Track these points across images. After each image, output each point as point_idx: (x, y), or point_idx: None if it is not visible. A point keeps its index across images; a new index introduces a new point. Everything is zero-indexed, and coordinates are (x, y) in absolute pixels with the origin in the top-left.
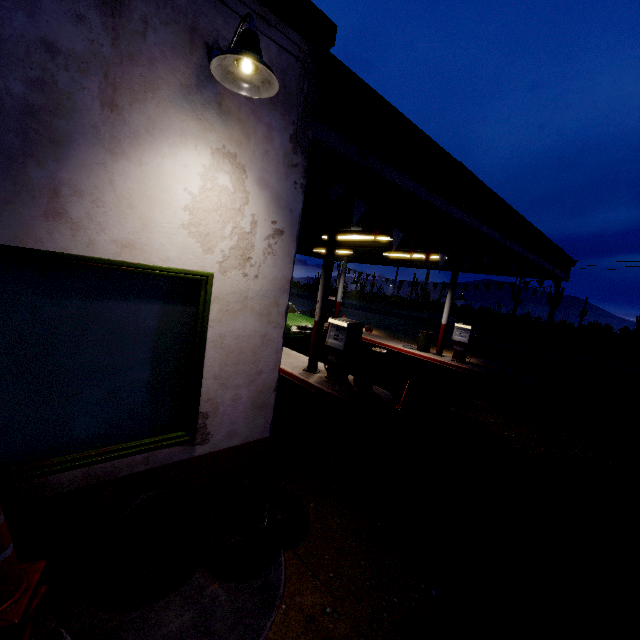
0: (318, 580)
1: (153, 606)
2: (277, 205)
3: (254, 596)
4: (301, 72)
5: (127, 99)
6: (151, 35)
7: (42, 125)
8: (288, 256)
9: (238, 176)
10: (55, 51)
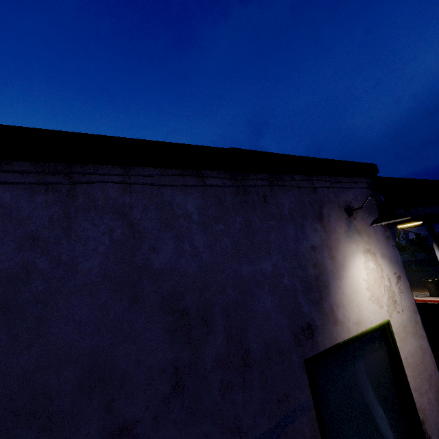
0: None
1: None
2: (391, 263)
3: None
4: (371, 192)
5: (334, 251)
6: (331, 219)
7: (320, 282)
8: (407, 289)
9: (374, 259)
10: (314, 248)
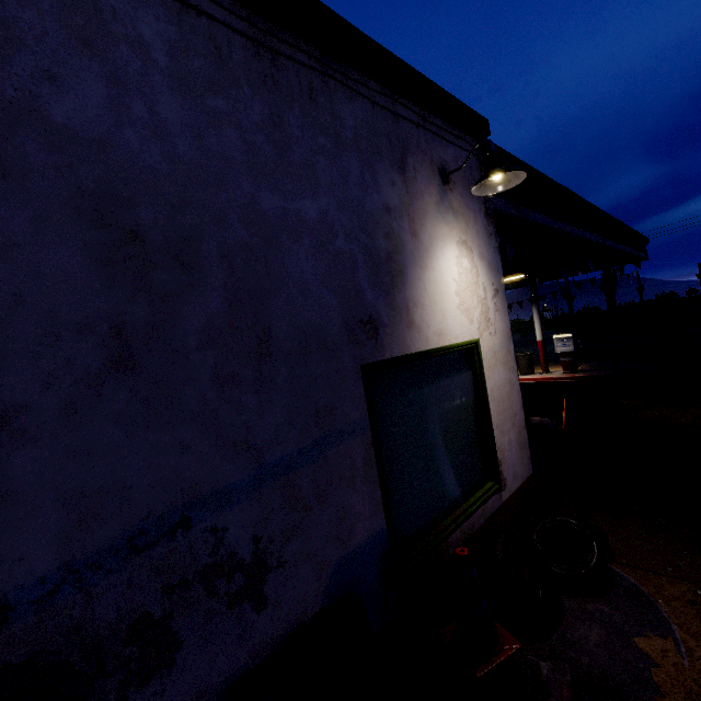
0: (664, 576)
1: (561, 630)
2: (490, 270)
3: (629, 601)
4: (477, 163)
5: (418, 226)
6: (418, 177)
7: (394, 263)
8: (504, 309)
9: (470, 256)
10: (389, 210)
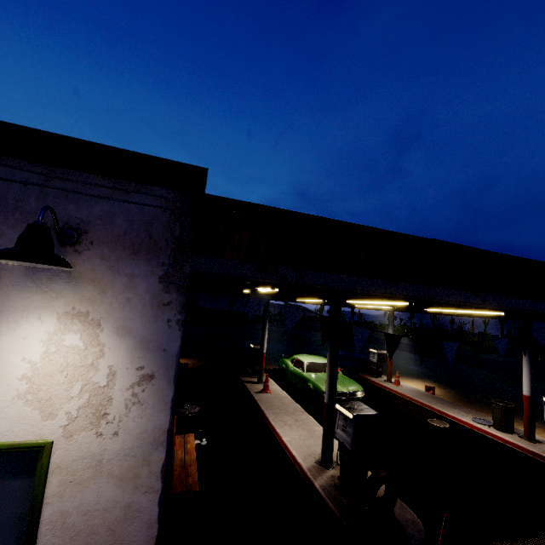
0: None
1: None
2: (144, 349)
3: None
4: (171, 217)
5: None
6: None
7: None
8: (163, 401)
9: (91, 331)
10: None
